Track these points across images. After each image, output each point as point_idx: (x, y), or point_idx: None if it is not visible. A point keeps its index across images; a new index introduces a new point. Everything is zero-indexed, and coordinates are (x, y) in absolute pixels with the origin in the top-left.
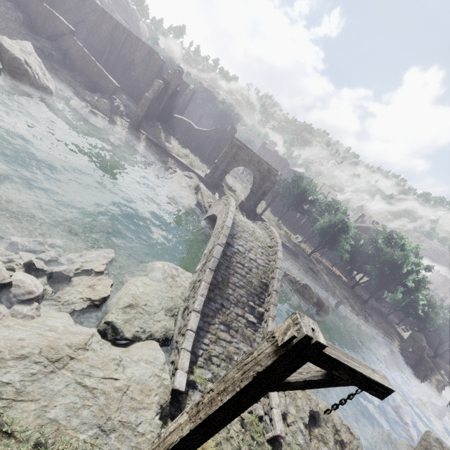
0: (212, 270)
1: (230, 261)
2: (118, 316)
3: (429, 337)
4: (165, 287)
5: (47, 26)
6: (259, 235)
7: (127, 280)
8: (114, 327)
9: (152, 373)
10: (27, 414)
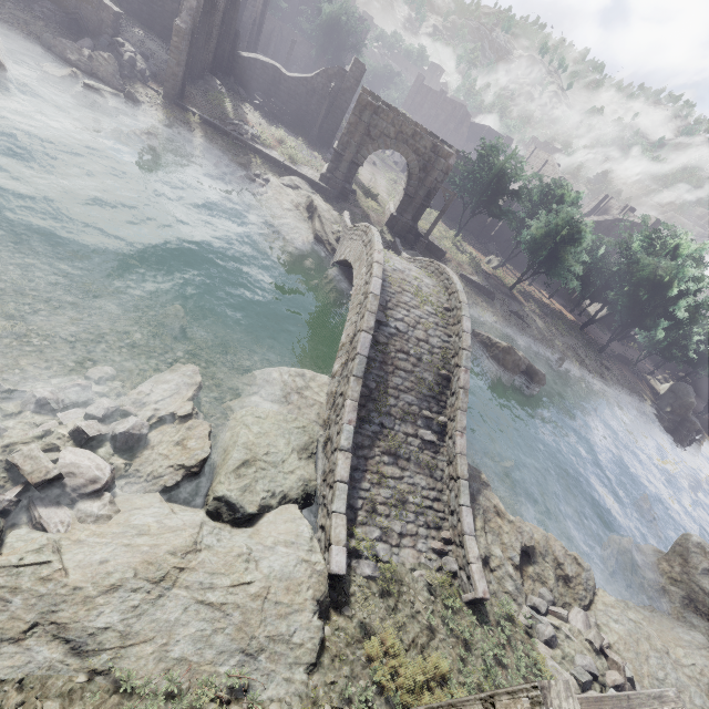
0: (359, 377)
1: (385, 352)
2: (231, 485)
3: (699, 383)
4: (291, 412)
5: None
6: (429, 292)
7: (231, 409)
8: (230, 503)
9: (298, 560)
10: (145, 661)
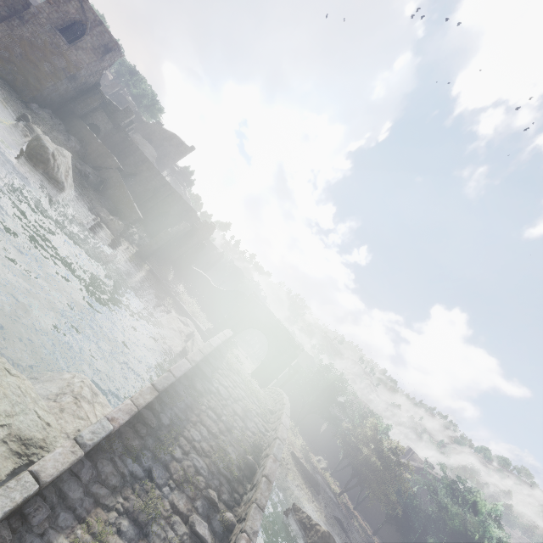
0: (157, 389)
1: (197, 400)
2: None
3: None
4: (48, 407)
5: (98, 160)
6: (259, 391)
7: None
8: None
9: None
10: None
